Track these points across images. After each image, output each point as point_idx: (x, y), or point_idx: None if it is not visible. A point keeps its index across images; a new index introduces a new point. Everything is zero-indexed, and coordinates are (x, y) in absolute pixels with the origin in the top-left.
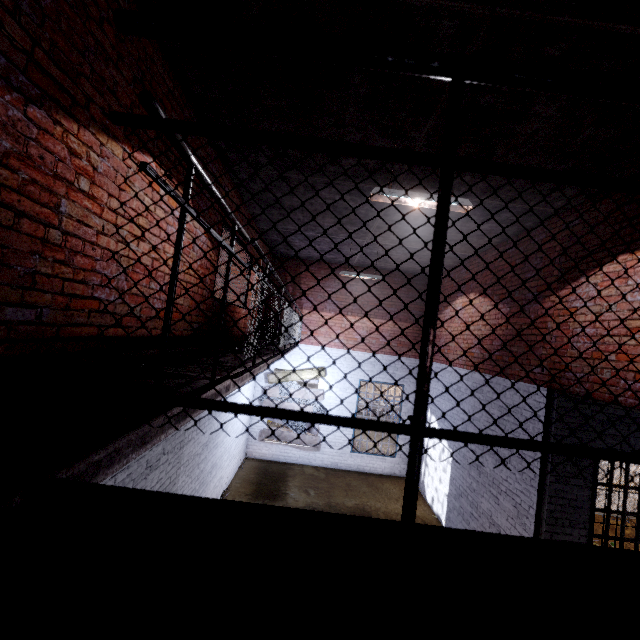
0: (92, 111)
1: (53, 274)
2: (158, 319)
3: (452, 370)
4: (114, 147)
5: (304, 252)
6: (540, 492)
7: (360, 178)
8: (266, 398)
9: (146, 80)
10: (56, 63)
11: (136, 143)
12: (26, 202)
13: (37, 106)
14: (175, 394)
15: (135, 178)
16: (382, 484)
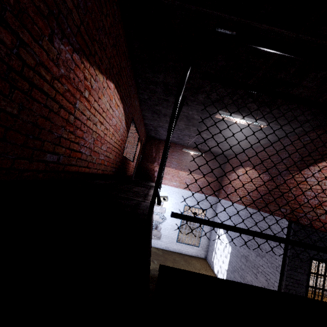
0: (95, 58)
1: (67, 138)
2: (101, 165)
3: (234, 205)
4: (100, 77)
5: (164, 136)
6: (281, 274)
7: (205, 104)
8: None
9: (117, 45)
10: (87, 33)
11: (108, 76)
12: (64, 100)
13: (76, 53)
14: (141, 210)
15: (105, 93)
16: (191, 261)
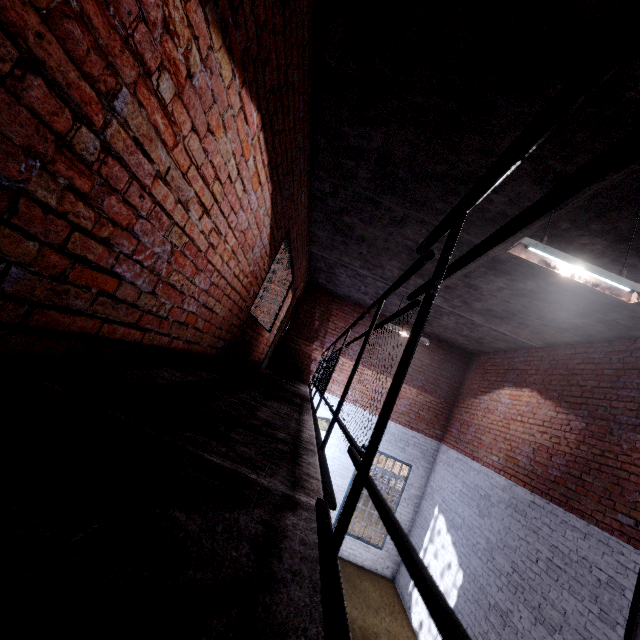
0: None
1: (57, 209)
2: (186, 326)
3: (481, 470)
4: (224, 64)
5: (344, 289)
6: None
7: (466, 225)
8: None
9: (288, 7)
10: None
11: (249, 79)
12: (54, 49)
13: None
14: None
15: (230, 125)
16: (360, 581)
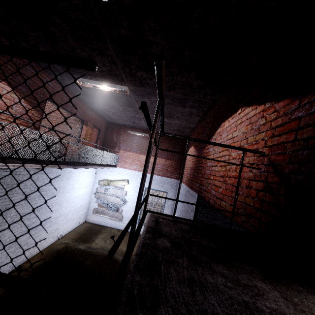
0: None
1: None
2: None
3: (182, 185)
4: None
5: (120, 121)
6: None
7: (108, 79)
8: (97, 192)
9: None
10: None
11: None
12: None
13: None
14: None
15: None
16: None
